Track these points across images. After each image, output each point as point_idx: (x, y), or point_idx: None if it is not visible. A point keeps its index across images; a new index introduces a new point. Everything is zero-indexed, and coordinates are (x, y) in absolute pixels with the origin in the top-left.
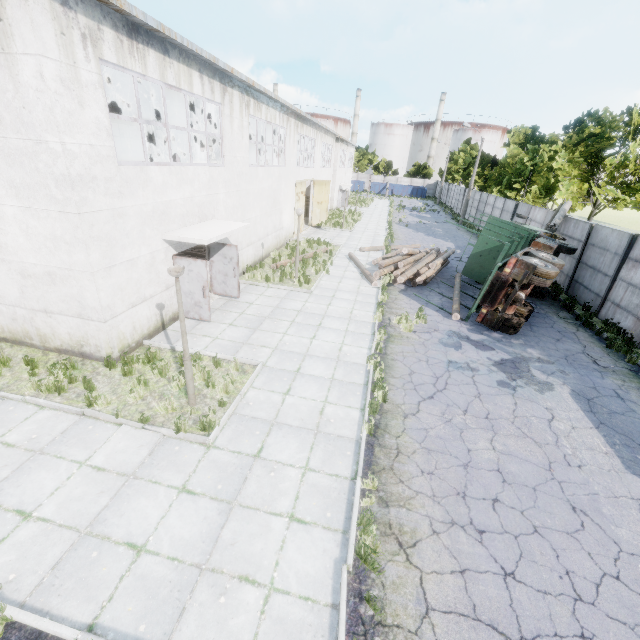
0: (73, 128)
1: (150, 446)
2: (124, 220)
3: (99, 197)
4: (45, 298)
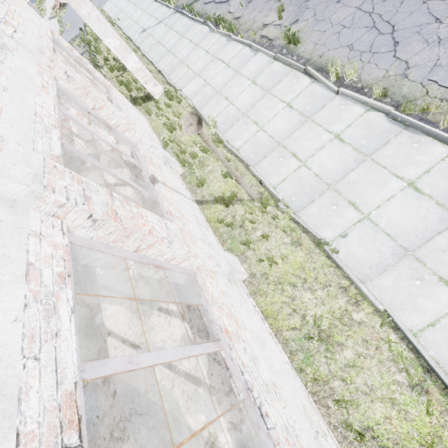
0: None
1: None
2: None
3: None
4: None
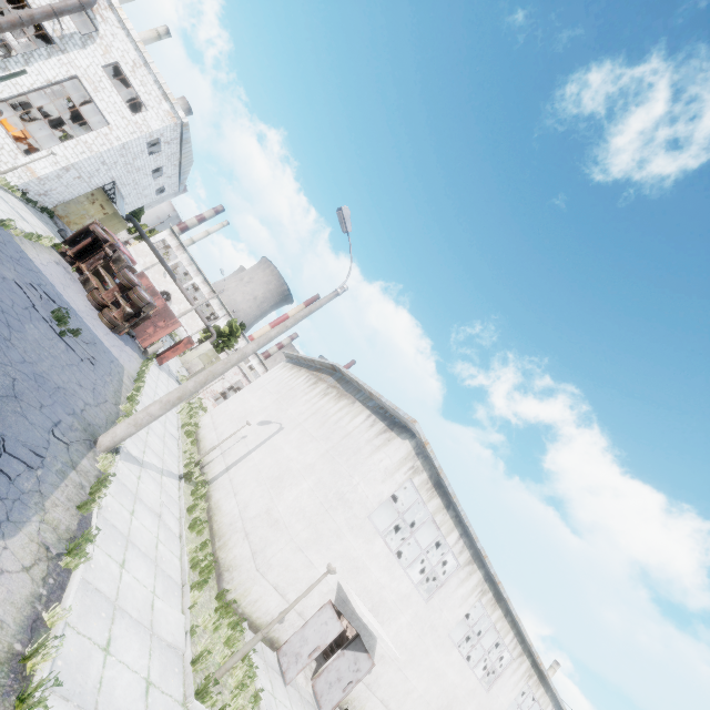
0: (369, 484)
1: (175, 642)
2: (337, 540)
3: (342, 516)
4: (257, 528)
